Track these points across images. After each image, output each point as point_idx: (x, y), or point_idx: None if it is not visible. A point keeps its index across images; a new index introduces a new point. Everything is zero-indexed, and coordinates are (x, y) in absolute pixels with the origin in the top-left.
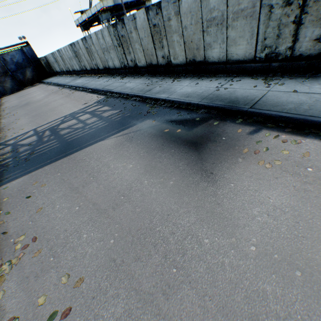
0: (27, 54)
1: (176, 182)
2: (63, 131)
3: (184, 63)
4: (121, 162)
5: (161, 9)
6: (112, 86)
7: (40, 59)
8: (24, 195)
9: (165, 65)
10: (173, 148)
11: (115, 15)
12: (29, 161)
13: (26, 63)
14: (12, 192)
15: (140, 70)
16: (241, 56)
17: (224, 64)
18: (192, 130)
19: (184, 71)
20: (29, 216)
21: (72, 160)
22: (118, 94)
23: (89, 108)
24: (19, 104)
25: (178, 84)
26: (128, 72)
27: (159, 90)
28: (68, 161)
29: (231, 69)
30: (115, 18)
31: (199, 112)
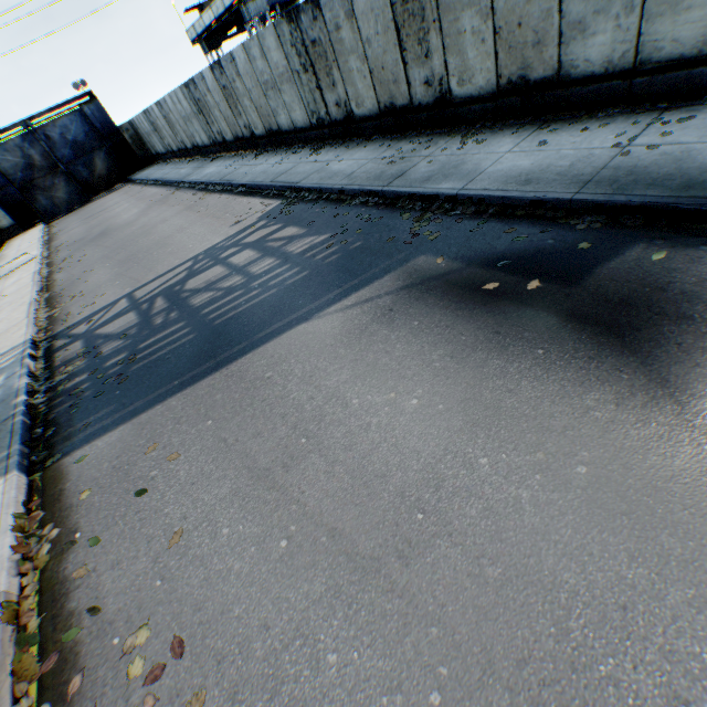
0: (93, 122)
1: (601, 470)
2: (198, 298)
3: (492, 93)
4: (379, 390)
5: None
6: (294, 173)
7: (120, 130)
8: (128, 485)
9: (433, 105)
10: (539, 344)
11: (278, 3)
12: (128, 381)
13: (93, 142)
14: (98, 475)
15: (360, 128)
16: (690, 45)
17: (626, 78)
18: (580, 283)
19: (489, 114)
20: (152, 558)
21: (237, 381)
22: (315, 193)
23: (249, 234)
24: (88, 234)
25: (482, 150)
26: (329, 135)
27: (428, 171)
28: (227, 384)
29: (650, 89)
30: (278, 10)
31: (581, 225)
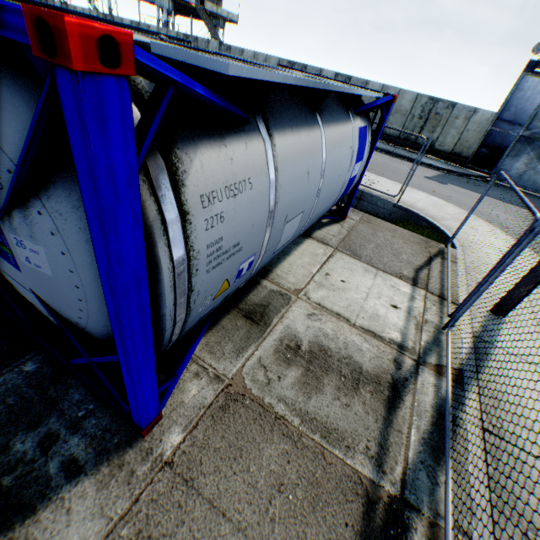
0: None
1: None
2: None
3: None
4: None
5: (69, 8)
6: None
7: None
8: None
9: None
10: None
11: None
12: None
13: None
14: None
15: None
16: None
17: None
18: None
19: None
20: None
21: None
22: None
23: None
24: None
25: None
26: None
27: None
28: None
29: None
30: None
31: None
